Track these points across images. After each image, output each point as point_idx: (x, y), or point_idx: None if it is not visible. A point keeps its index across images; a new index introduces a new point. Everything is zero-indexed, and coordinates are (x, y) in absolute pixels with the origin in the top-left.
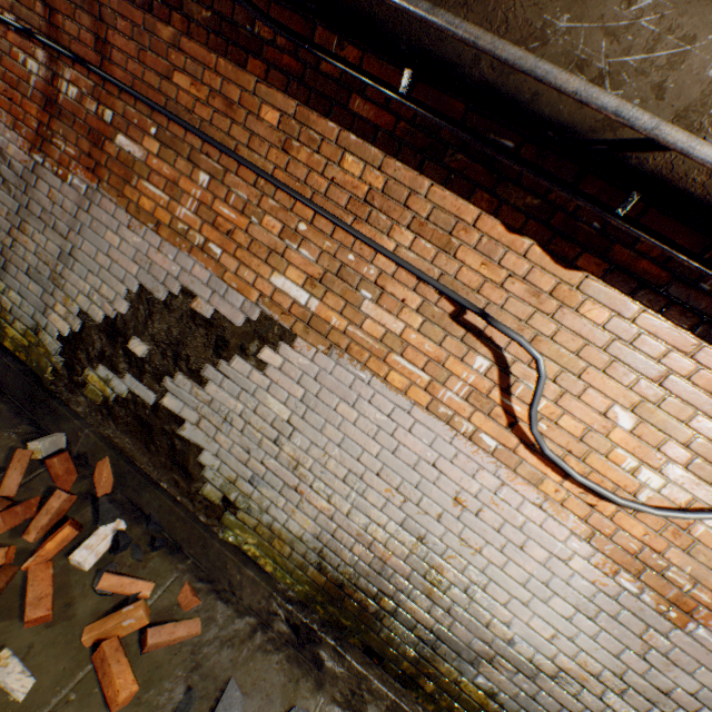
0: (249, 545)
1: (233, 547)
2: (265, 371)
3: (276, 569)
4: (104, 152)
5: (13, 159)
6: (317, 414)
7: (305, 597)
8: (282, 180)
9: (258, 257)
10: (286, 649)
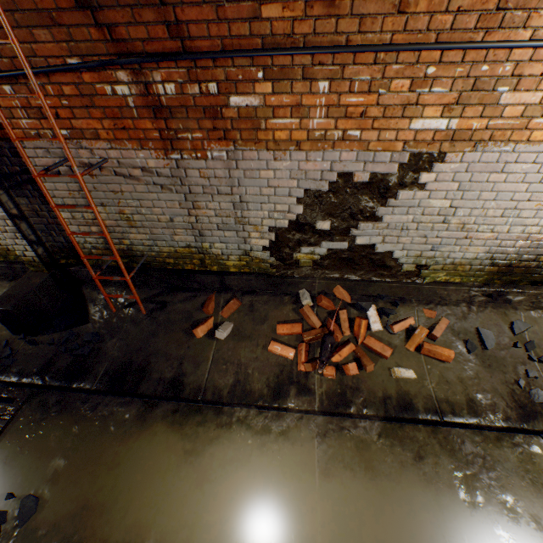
0: (440, 278)
1: (432, 283)
2: (424, 188)
3: (461, 279)
4: (224, 120)
5: (157, 169)
6: (472, 191)
7: (485, 282)
8: (401, 42)
9: (394, 118)
10: (487, 305)
